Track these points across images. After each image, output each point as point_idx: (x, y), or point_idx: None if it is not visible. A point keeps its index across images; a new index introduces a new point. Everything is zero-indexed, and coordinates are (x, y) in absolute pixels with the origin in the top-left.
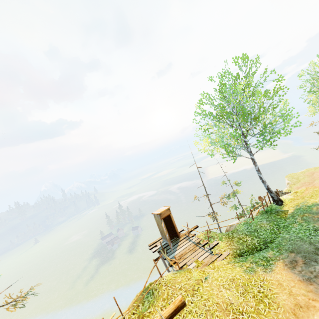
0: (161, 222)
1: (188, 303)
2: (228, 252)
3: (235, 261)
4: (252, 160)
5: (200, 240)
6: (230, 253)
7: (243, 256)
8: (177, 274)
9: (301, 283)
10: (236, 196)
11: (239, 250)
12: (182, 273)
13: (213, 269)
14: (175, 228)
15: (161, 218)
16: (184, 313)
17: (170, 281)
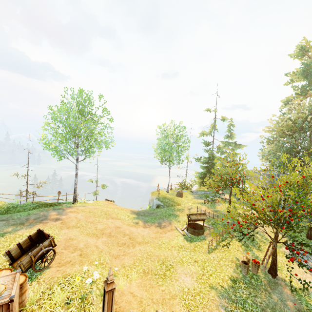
0: None
1: None
2: None
3: None
4: (76, 166)
5: None
6: None
7: None
8: None
9: None
10: (96, 195)
11: None
12: None
13: None
14: None
15: None
16: None
17: None
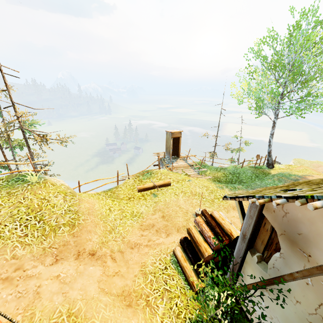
0: (170, 139)
1: (172, 185)
2: (211, 177)
3: (212, 182)
4: (273, 123)
5: (193, 164)
6: (211, 178)
7: (220, 182)
8: (170, 172)
9: (248, 201)
10: (239, 152)
11: (218, 179)
12: (174, 173)
13: (195, 179)
14: (179, 149)
15: (172, 137)
16: (168, 188)
17: (164, 173)
